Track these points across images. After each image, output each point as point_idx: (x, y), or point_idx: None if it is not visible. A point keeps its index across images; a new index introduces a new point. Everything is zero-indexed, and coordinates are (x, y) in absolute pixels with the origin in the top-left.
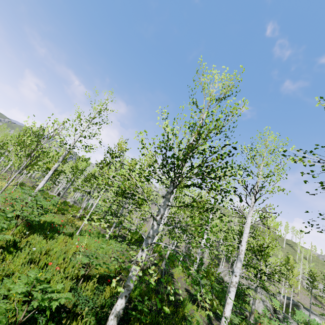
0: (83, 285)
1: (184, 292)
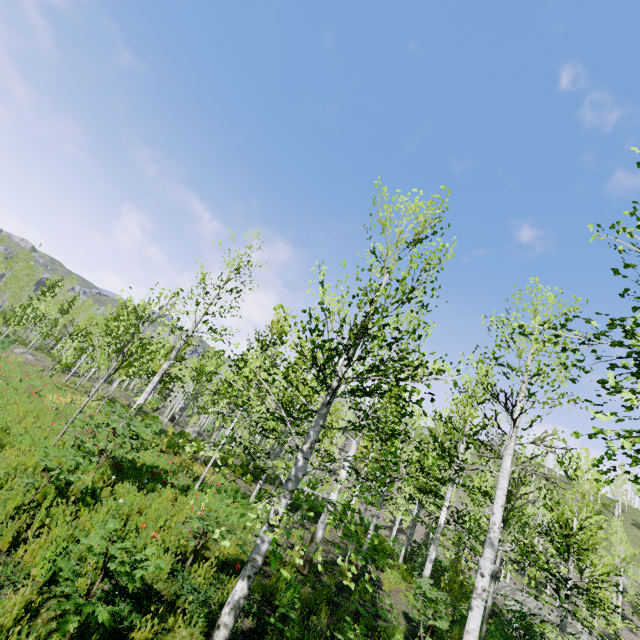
0: (194, 568)
1: (399, 618)
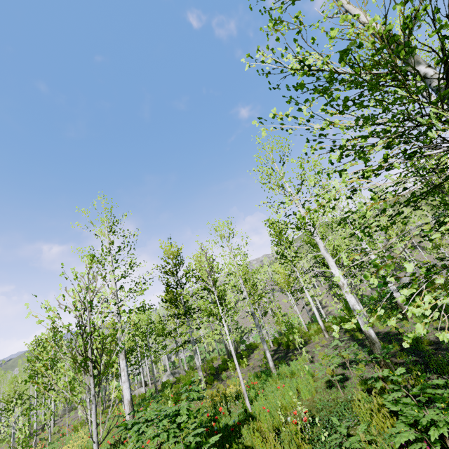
0: None
1: None
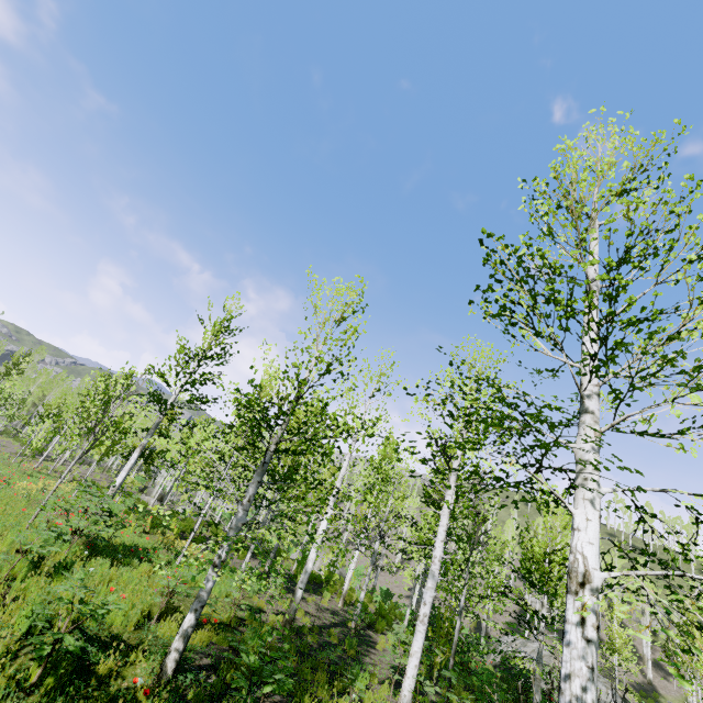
0: (161, 623)
1: (384, 670)
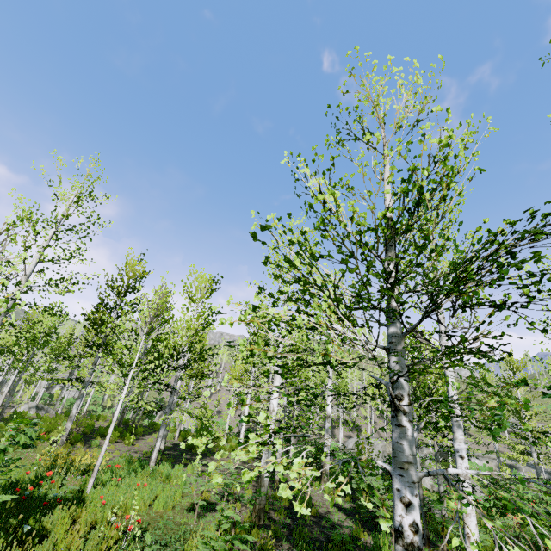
0: None
1: (339, 514)
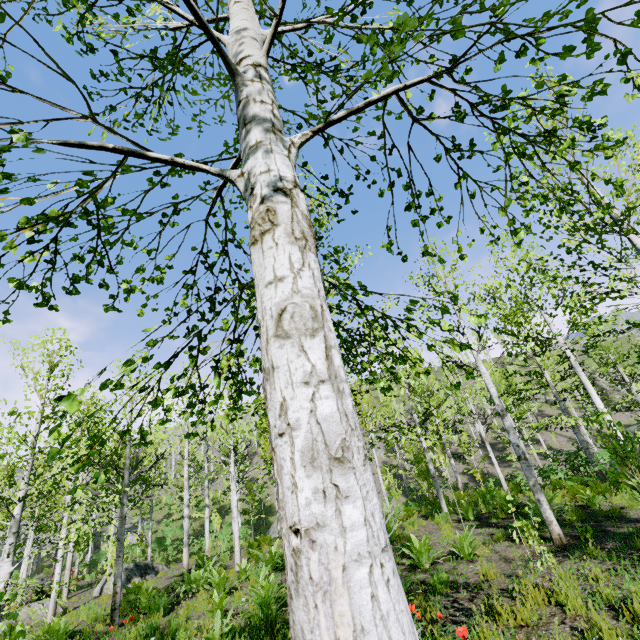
0: None
1: None
